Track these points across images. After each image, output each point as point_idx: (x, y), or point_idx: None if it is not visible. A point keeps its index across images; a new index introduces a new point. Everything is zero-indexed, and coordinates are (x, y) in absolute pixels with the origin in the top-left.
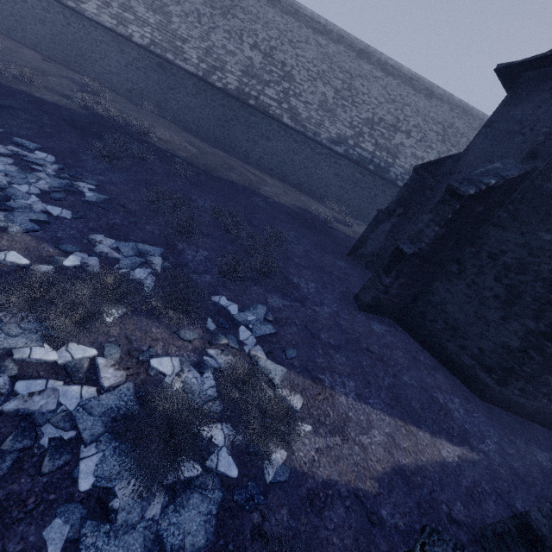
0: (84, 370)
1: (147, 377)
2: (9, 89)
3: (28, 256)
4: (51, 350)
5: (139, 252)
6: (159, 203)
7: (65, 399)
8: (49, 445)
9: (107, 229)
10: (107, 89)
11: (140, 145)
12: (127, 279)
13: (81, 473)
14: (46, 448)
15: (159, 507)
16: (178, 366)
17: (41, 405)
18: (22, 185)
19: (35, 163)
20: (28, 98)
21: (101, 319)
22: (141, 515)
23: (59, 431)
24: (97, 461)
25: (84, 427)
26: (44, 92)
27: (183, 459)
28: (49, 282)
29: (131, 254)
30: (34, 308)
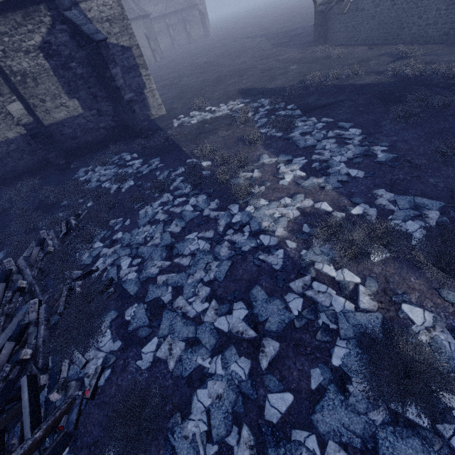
0: (349, 290)
1: (395, 316)
2: (342, 87)
3: (332, 205)
4: (333, 269)
5: (414, 205)
6: (452, 153)
7: (334, 303)
8: (321, 325)
9: (389, 184)
10: (420, 45)
11: (444, 92)
12: (396, 229)
13: (334, 353)
14: (320, 326)
15: (380, 418)
16: (430, 322)
17: (322, 300)
18: (337, 157)
19: (347, 138)
20: (352, 89)
21: (368, 258)
22: (365, 410)
23: (328, 321)
24: (344, 353)
25: (341, 326)
26: (363, 78)
27: (410, 401)
28: (340, 224)
29: (406, 207)
30: (328, 240)
